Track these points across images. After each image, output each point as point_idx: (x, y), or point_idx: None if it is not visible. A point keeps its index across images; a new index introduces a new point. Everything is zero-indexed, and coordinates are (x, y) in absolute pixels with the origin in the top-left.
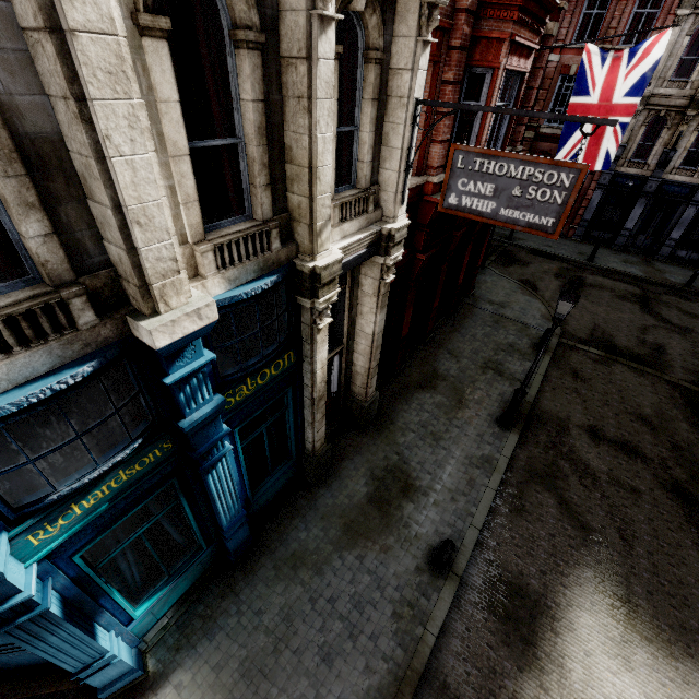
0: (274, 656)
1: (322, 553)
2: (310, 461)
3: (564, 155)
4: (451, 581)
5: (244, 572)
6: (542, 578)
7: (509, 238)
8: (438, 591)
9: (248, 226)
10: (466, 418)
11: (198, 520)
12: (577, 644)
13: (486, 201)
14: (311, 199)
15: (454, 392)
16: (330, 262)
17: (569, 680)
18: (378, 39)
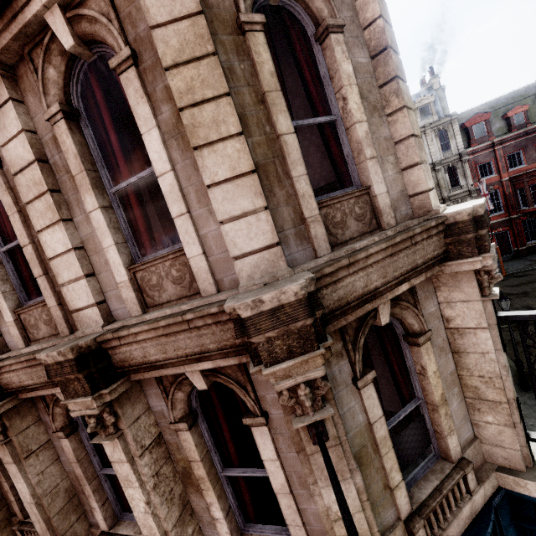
0: None
1: None
2: None
3: None
4: None
5: None
6: None
7: None
8: None
9: None
10: None
11: None
12: None
13: None
14: None
15: None
16: None
17: None
18: None
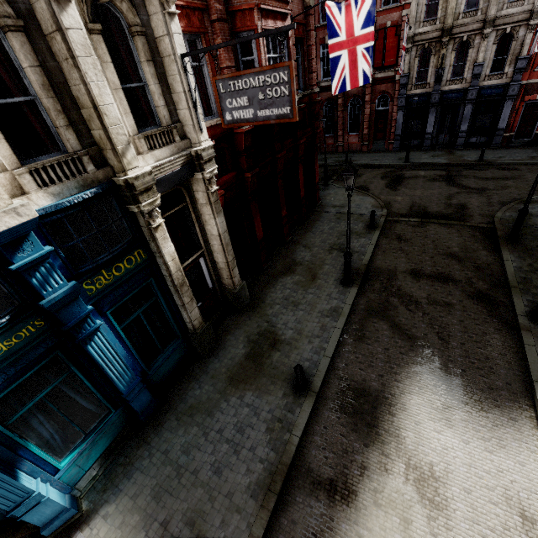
0: (177, 479)
1: (212, 401)
2: (194, 337)
3: (337, 82)
4: (310, 397)
5: (153, 427)
6: (380, 379)
7: (345, 162)
8: (300, 406)
9: (61, 156)
10: (318, 286)
11: (98, 387)
12: (409, 419)
13: (247, 110)
14: (106, 130)
15: (309, 271)
16: (139, 174)
17: (404, 445)
18: (134, 19)
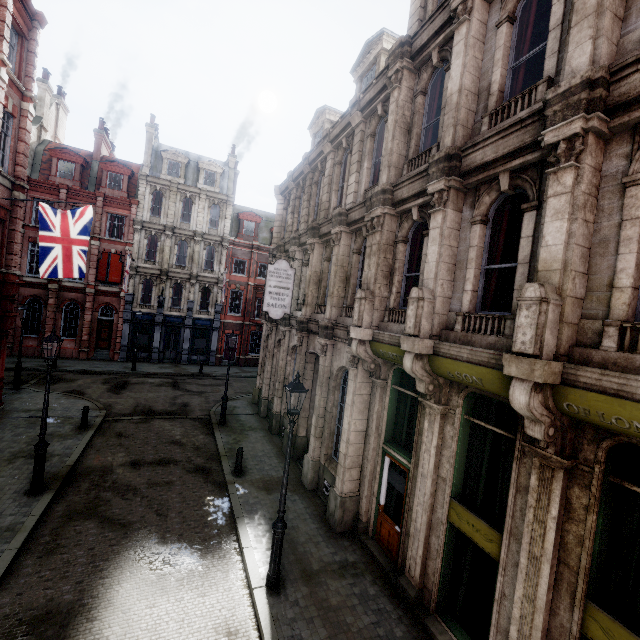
0: None
1: None
2: None
3: (47, 268)
4: None
5: None
6: (78, 587)
7: (54, 366)
8: None
9: None
10: None
11: None
12: (116, 612)
13: None
14: None
15: None
16: None
17: None
18: None
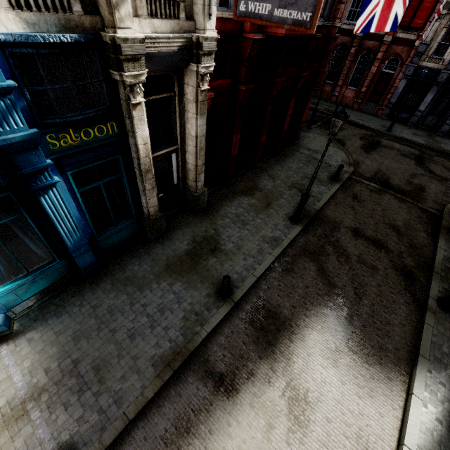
0: (97, 331)
1: (146, 279)
2: (147, 222)
3: (364, 19)
4: (228, 304)
5: (91, 284)
6: (292, 310)
7: (334, 112)
8: (218, 308)
9: None
10: (269, 214)
11: (46, 237)
12: (303, 349)
13: (264, 4)
14: None
15: (265, 199)
16: (129, 37)
17: (291, 367)
18: None
